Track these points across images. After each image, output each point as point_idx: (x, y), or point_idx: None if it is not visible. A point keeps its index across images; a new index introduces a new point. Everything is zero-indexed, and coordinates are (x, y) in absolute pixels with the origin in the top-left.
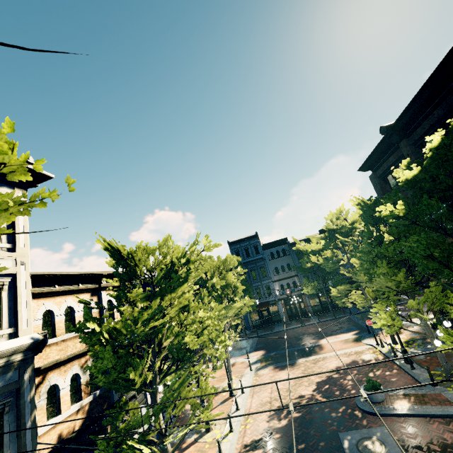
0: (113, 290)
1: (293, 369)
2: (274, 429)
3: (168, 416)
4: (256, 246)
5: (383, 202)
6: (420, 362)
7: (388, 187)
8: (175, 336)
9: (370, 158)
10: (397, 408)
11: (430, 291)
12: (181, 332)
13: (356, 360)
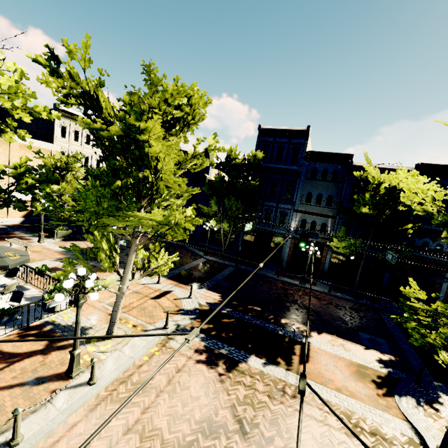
0: None
1: (225, 378)
2: None
3: None
4: (297, 150)
5: None
6: None
7: None
8: None
9: None
10: None
11: None
12: None
13: None
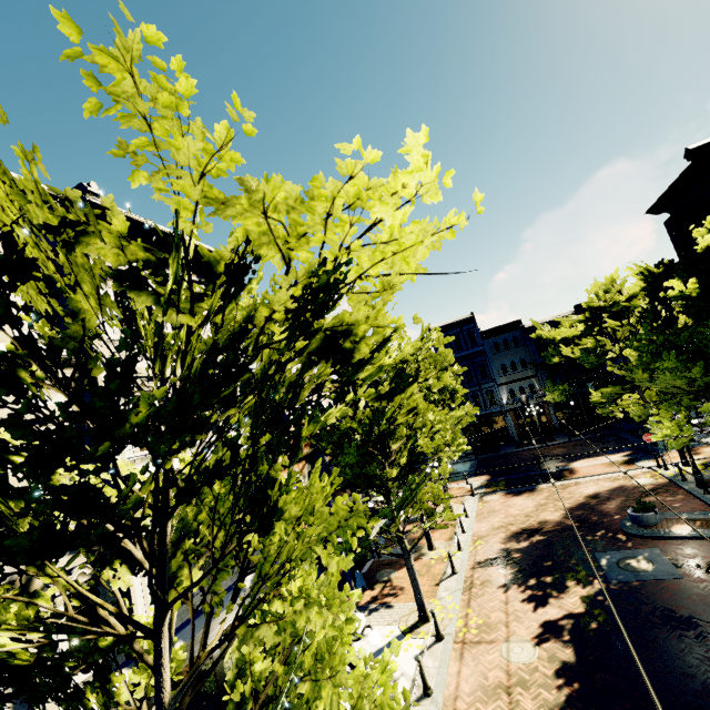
0: (329, 392)
1: (532, 494)
2: (512, 549)
3: (406, 515)
4: (472, 334)
5: (675, 274)
6: None
7: (694, 239)
8: (407, 439)
9: (667, 195)
10: (675, 531)
11: None
12: (413, 435)
13: (624, 485)
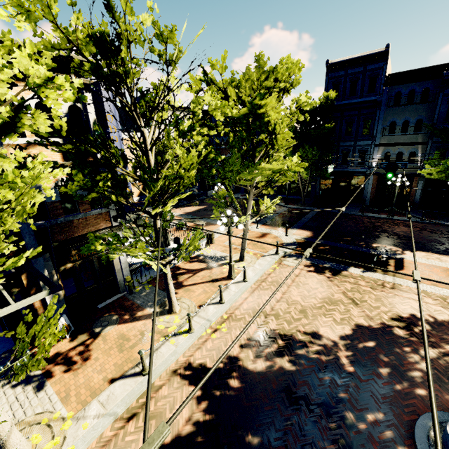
0: None
1: (333, 279)
2: (239, 366)
3: None
4: (374, 77)
5: None
6: None
7: None
8: None
9: None
10: None
11: None
12: None
13: None
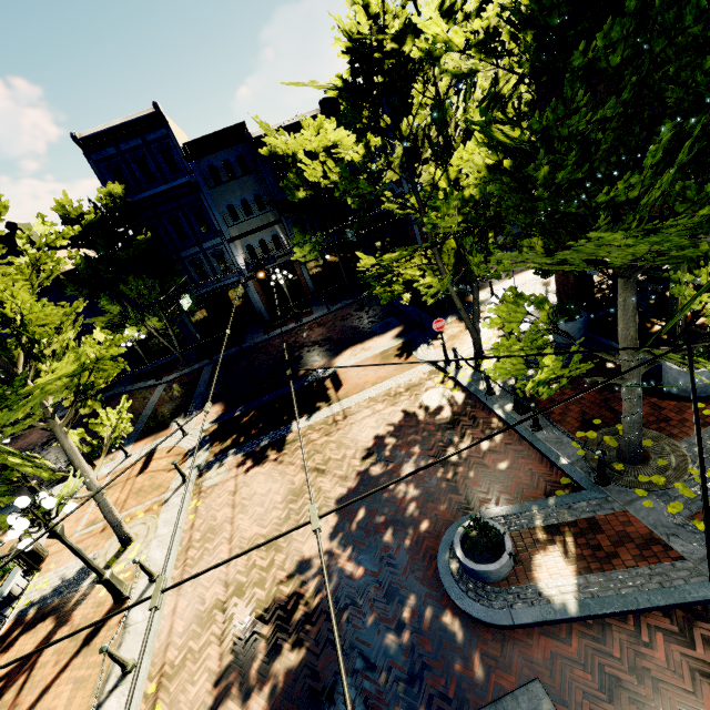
0: None
1: (282, 458)
2: None
3: None
4: (167, 150)
5: None
6: (544, 405)
7: None
8: None
9: None
10: (549, 592)
11: (575, 238)
12: None
13: (412, 412)
